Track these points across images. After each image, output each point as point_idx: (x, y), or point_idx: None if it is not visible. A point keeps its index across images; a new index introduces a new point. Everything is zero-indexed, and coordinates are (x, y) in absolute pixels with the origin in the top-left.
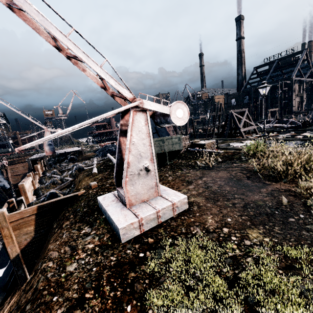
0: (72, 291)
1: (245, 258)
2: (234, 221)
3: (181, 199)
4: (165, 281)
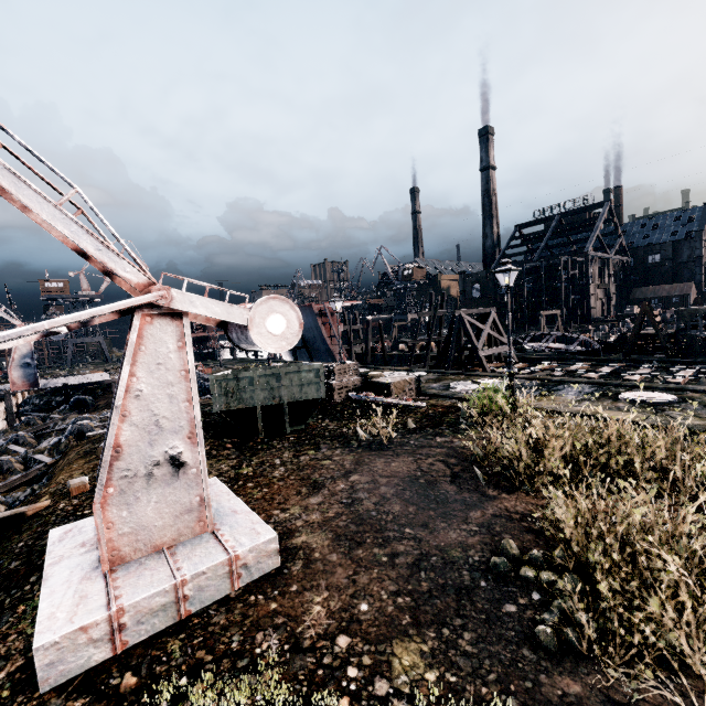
0: None
1: None
2: (374, 611)
3: (260, 544)
4: None
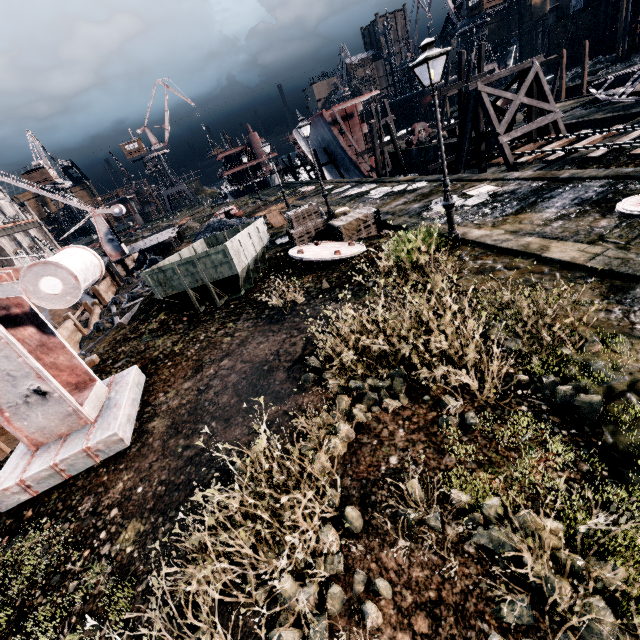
0: None
1: (72, 581)
2: (141, 494)
3: (104, 439)
4: None
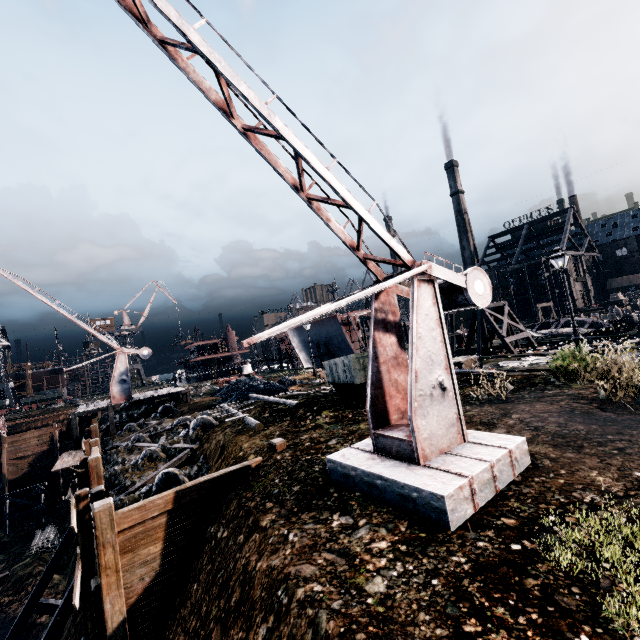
0: (426, 625)
1: None
2: None
3: (519, 444)
4: (614, 585)
